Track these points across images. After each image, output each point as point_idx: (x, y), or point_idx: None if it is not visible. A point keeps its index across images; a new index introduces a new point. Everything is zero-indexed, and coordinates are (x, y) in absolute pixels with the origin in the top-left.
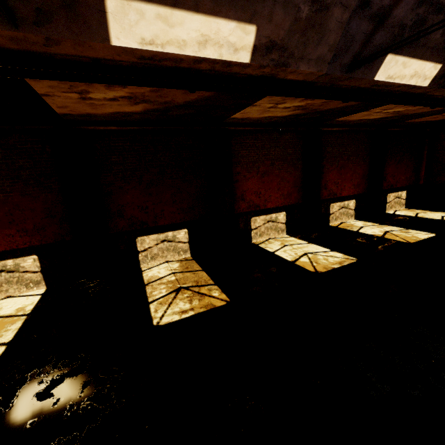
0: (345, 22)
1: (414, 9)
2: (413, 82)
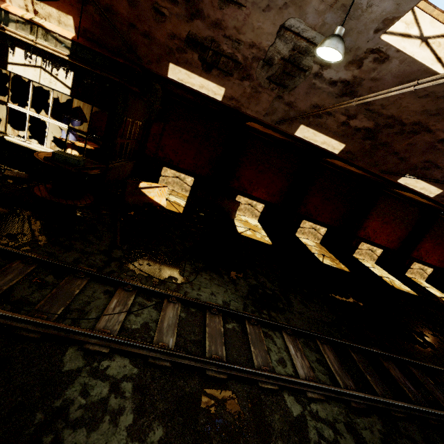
0: None
1: None
2: None
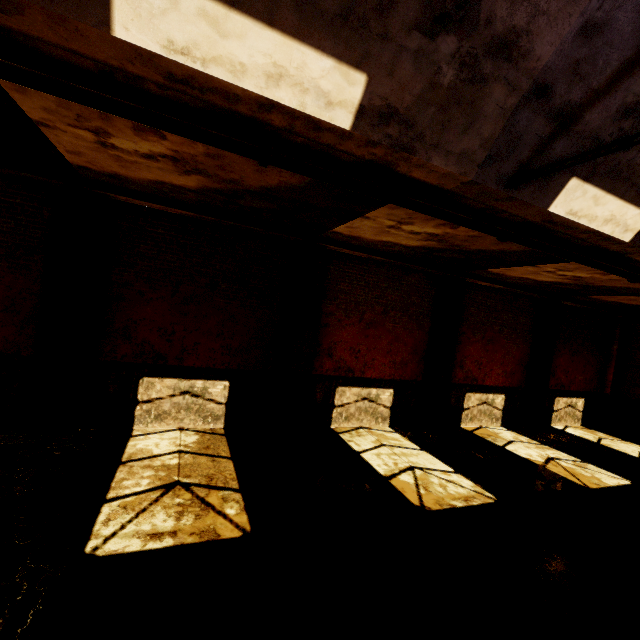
0: (511, 111)
1: (616, 119)
2: (607, 230)
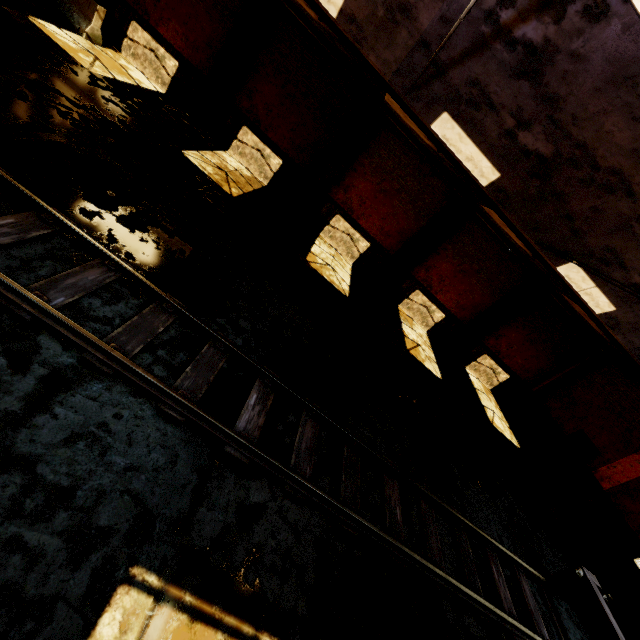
0: (411, 48)
1: (468, 85)
2: (469, 167)
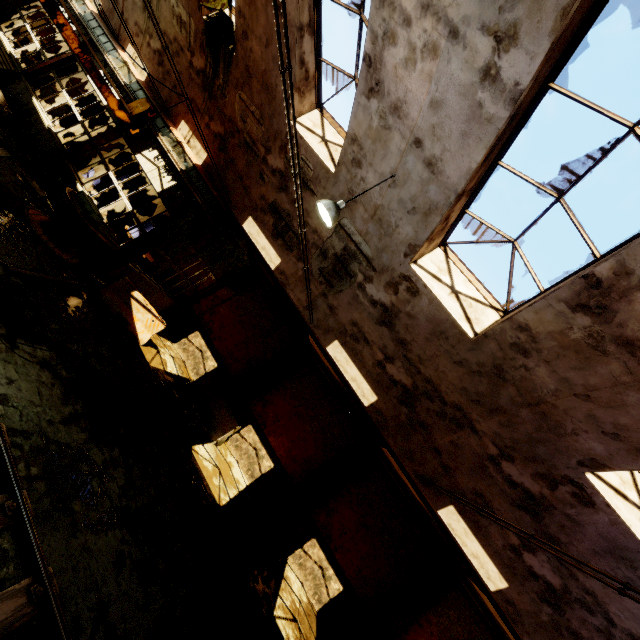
0: None
1: None
2: None
